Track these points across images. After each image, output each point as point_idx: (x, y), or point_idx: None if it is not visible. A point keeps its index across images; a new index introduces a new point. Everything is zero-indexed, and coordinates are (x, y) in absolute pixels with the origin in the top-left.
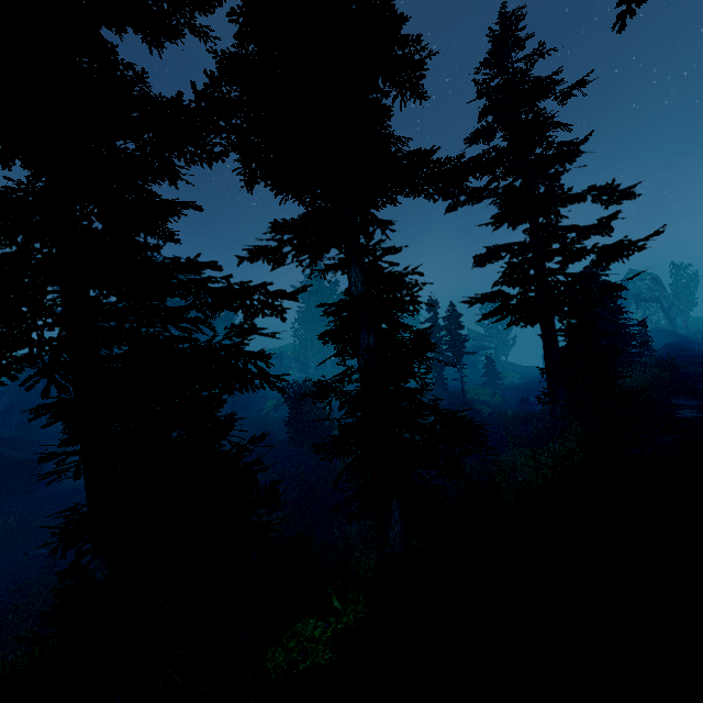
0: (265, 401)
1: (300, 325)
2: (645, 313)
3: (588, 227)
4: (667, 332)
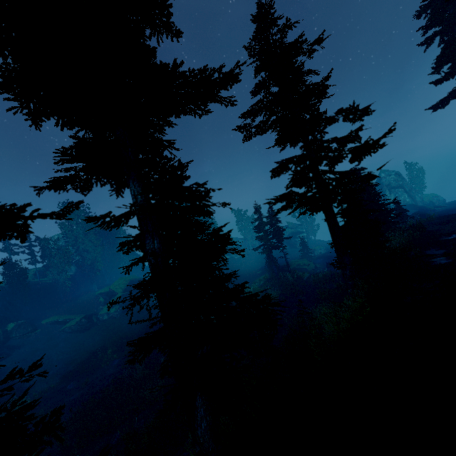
0: None
1: None
2: (395, 196)
3: (343, 138)
4: (411, 205)
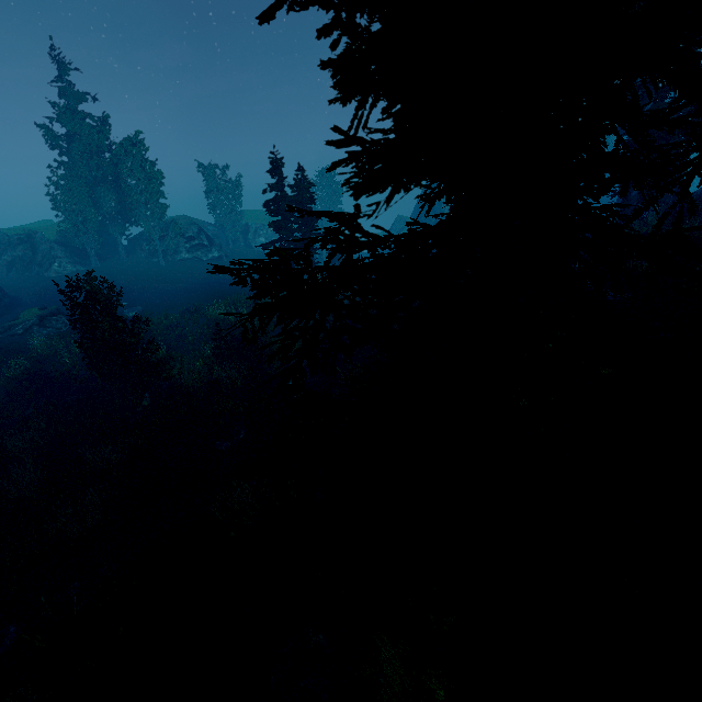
0: (17, 311)
1: (56, 189)
2: None
3: None
4: None
